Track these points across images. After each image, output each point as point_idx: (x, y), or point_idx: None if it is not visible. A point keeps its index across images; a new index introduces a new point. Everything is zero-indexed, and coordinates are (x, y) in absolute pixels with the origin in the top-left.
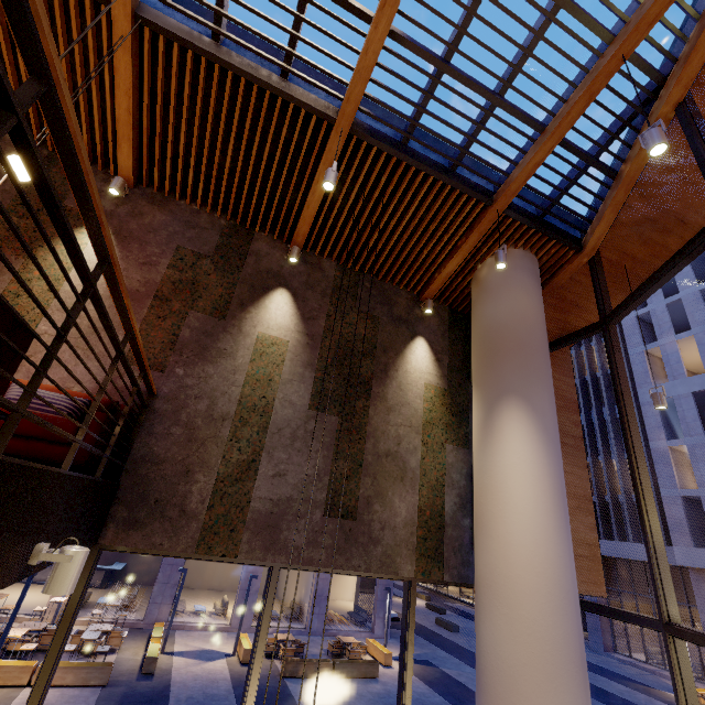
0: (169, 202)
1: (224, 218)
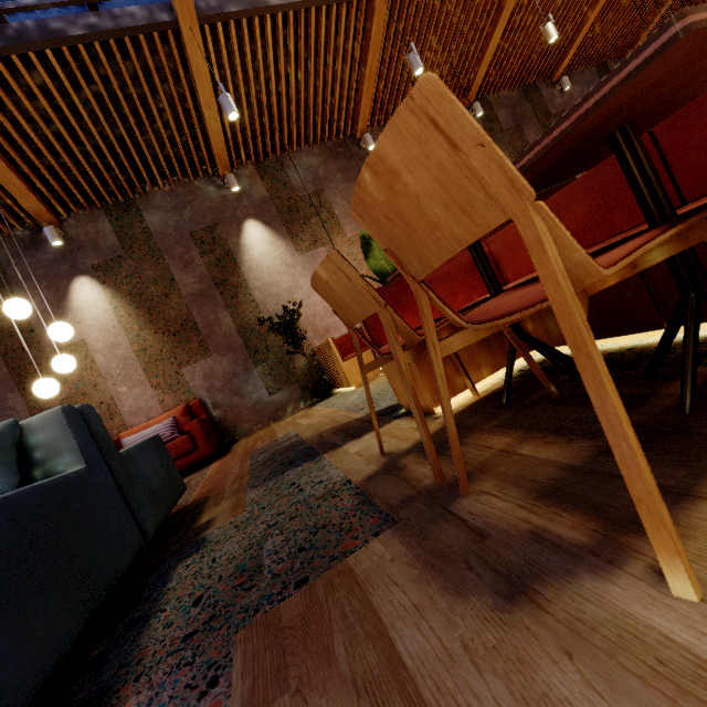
0: (571, 76)
1: (592, 66)
